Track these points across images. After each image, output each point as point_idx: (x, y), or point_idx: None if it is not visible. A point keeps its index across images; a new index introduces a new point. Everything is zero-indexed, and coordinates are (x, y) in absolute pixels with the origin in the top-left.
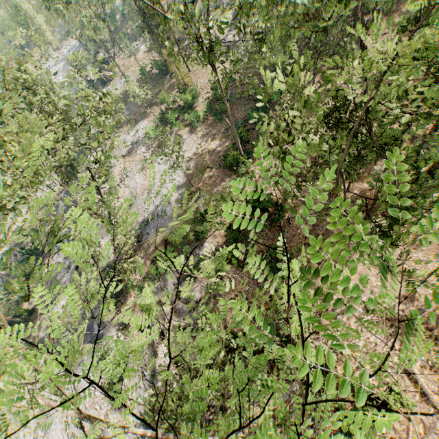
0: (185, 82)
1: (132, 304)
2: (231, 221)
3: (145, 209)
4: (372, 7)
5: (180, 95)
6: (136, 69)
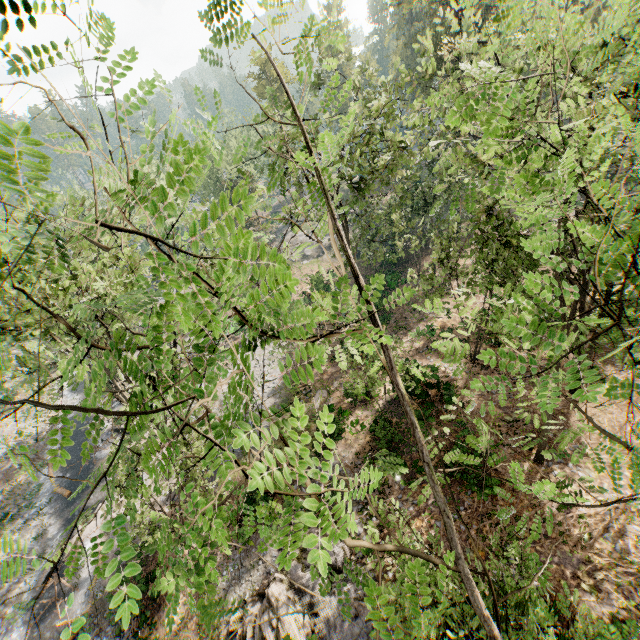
0: None
1: (177, 623)
2: (373, 419)
3: None
4: None
5: None
6: None
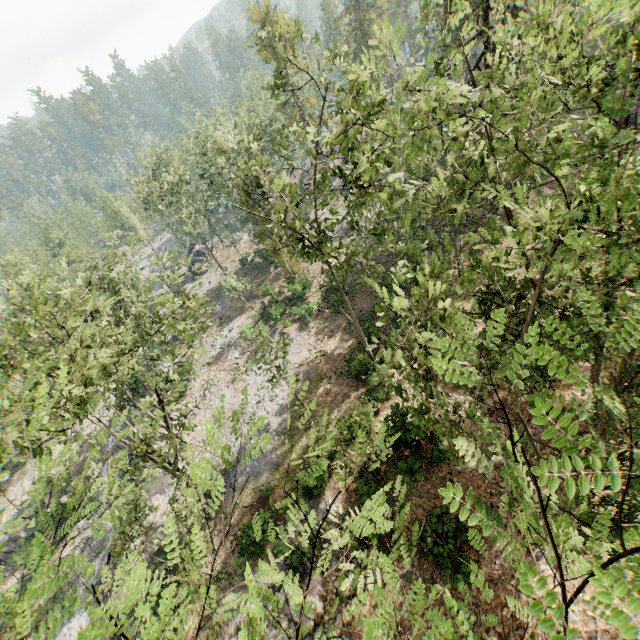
0: (294, 271)
1: (192, 631)
2: (363, 462)
3: (232, 443)
4: None
5: (287, 286)
6: (236, 259)
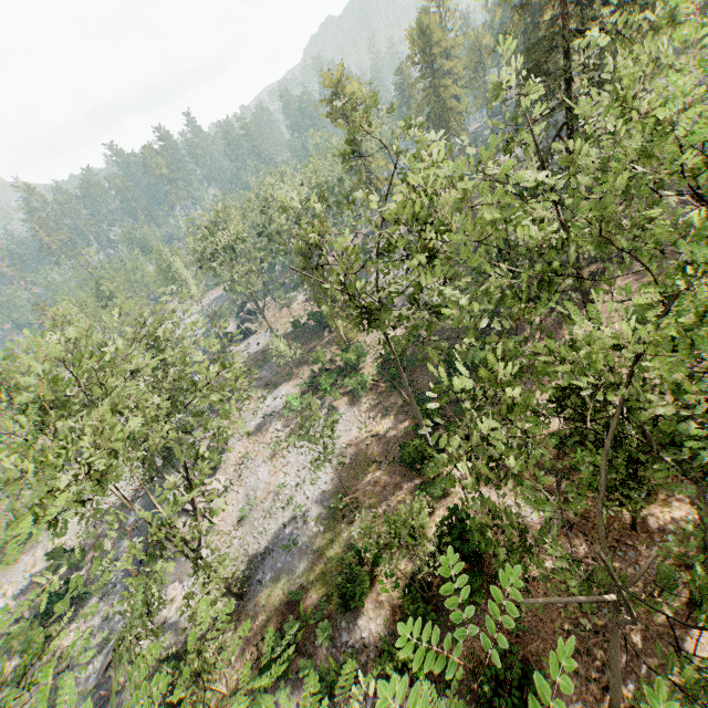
0: (349, 338)
1: None
2: (412, 572)
3: (264, 529)
4: (589, 286)
5: (340, 354)
6: (288, 321)
